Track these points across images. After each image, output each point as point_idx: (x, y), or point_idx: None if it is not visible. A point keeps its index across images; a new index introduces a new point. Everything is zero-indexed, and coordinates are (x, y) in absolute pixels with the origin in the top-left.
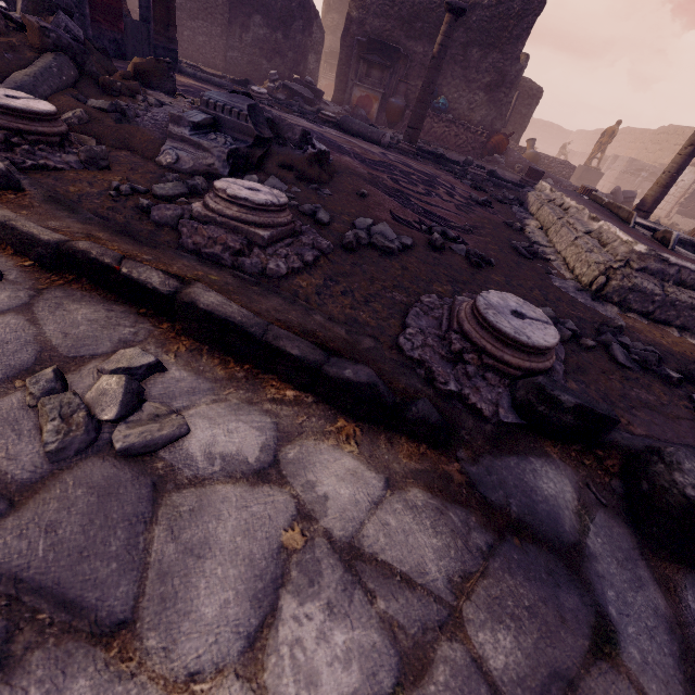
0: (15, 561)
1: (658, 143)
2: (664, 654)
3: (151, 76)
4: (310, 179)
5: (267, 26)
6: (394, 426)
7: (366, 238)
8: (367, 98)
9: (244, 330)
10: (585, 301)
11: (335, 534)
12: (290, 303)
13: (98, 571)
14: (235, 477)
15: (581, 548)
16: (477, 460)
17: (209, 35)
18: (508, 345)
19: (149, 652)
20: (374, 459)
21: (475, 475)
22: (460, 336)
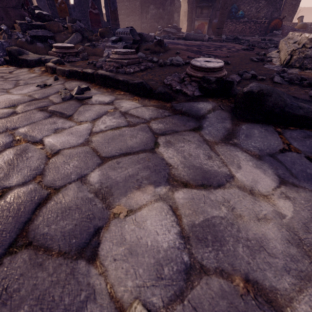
0: (54, 109)
1: None
2: (220, 134)
3: (104, 34)
4: (156, 52)
5: (155, 8)
6: (151, 96)
7: (169, 62)
8: (202, 24)
9: (109, 77)
10: (278, 69)
11: (122, 111)
12: (130, 76)
13: (67, 111)
14: (101, 104)
15: (204, 117)
16: (178, 103)
17: (134, 21)
18: (199, 71)
19: (74, 119)
20: (142, 103)
21: (175, 105)
22: (185, 74)
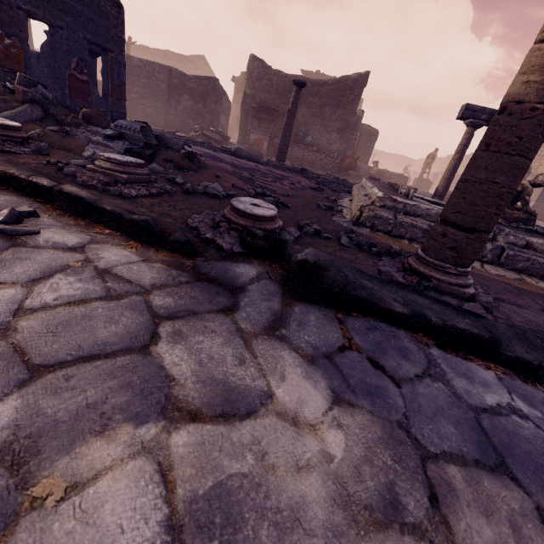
0: None
1: None
2: (263, 319)
3: (93, 118)
4: (183, 168)
5: (192, 101)
6: (162, 245)
7: (202, 189)
8: (260, 139)
9: (86, 201)
10: (347, 225)
11: (100, 267)
12: (128, 203)
13: None
14: (58, 249)
15: (244, 289)
16: (206, 261)
17: (155, 107)
18: (242, 216)
19: None
20: (143, 255)
21: (200, 264)
22: (221, 216)
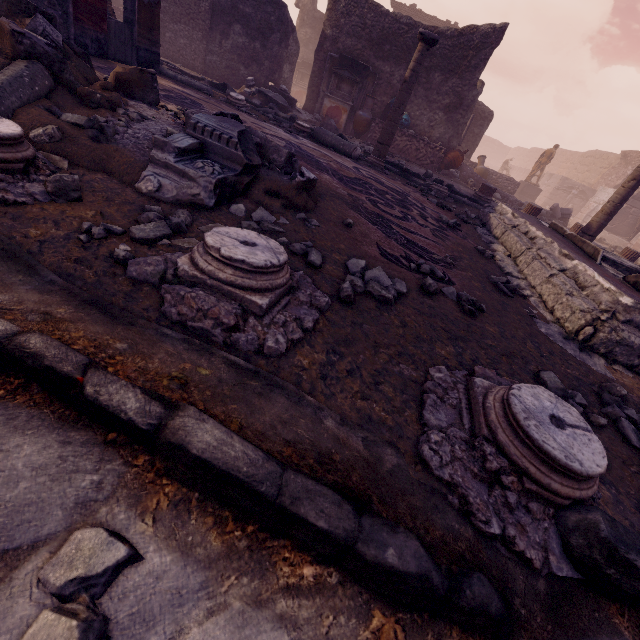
0: None
1: (586, 165)
2: None
3: (133, 86)
4: (296, 207)
5: (246, 35)
6: (443, 615)
7: (362, 286)
8: (337, 109)
9: (251, 487)
10: (574, 353)
11: None
12: (296, 403)
13: None
14: None
15: None
16: None
17: (190, 38)
18: (556, 470)
19: None
20: None
21: None
22: (495, 448)
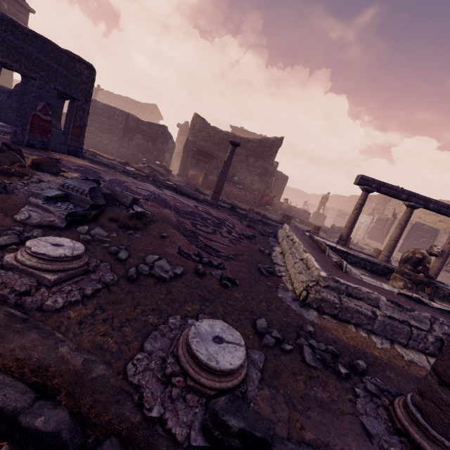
0: None
1: (351, 203)
2: None
3: (43, 165)
4: (129, 227)
5: (144, 139)
6: None
7: (148, 270)
8: (196, 175)
9: None
10: (296, 308)
11: None
12: (44, 337)
13: None
14: None
15: None
16: None
17: (110, 140)
18: (204, 369)
19: None
20: None
21: None
22: (174, 359)
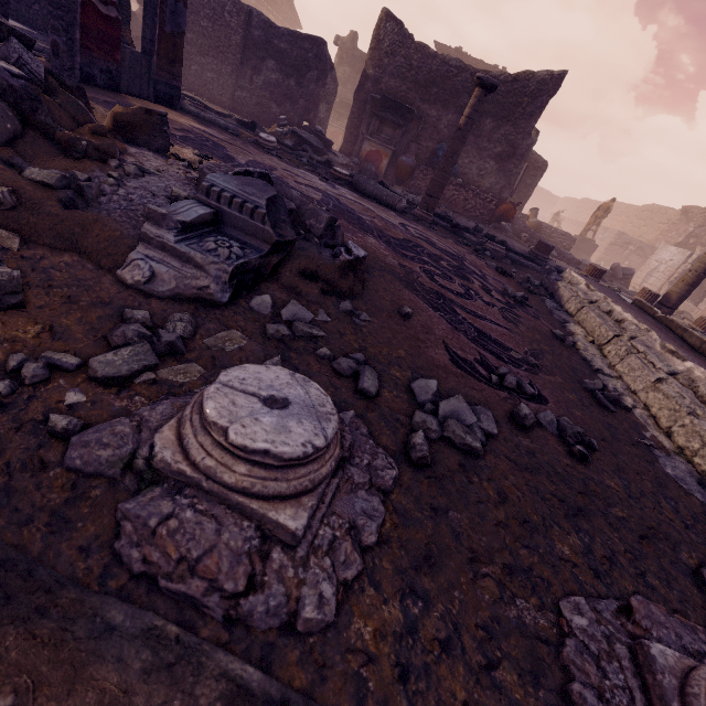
0: None
1: (643, 219)
2: None
3: (137, 130)
4: (339, 292)
5: (280, 72)
6: None
7: (437, 429)
8: (377, 153)
9: None
10: None
11: None
12: None
13: None
14: None
15: None
16: None
17: (218, 72)
18: None
19: None
20: None
21: None
22: None
